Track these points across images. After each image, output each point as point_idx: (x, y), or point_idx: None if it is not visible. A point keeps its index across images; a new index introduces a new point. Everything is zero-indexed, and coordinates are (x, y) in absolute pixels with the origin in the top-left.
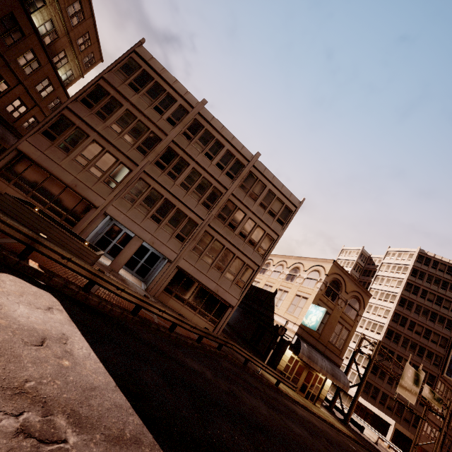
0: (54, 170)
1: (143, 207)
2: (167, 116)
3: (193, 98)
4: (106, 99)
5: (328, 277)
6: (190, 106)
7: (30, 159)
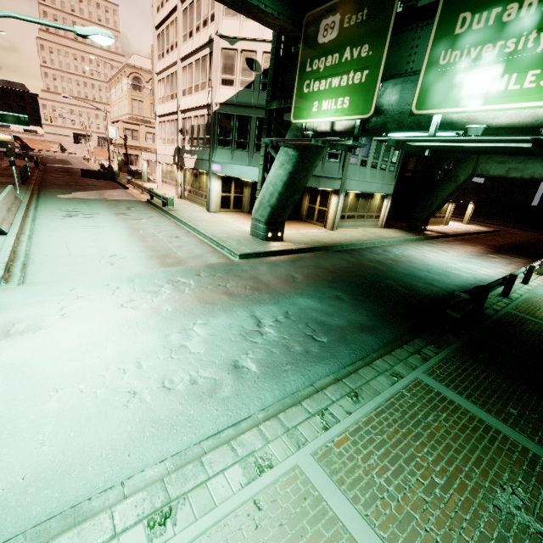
0: None
1: None
2: None
3: None
4: None
5: None
6: None
7: None
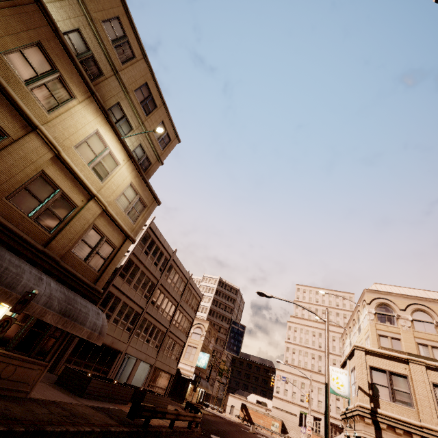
0: None
1: (142, 337)
2: (159, 266)
3: (171, 249)
4: (132, 267)
5: (206, 332)
6: (169, 255)
7: None
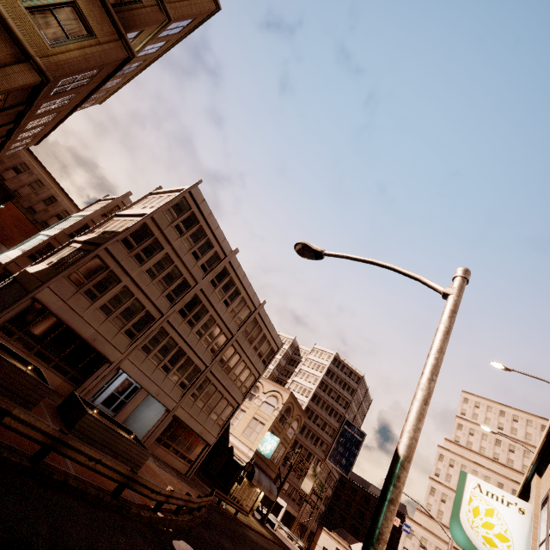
0: (74, 323)
1: (156, 358)
2: (201, 262)
3: (228, 246)
4: (149, 240)
5: (284, 406)
6: (223, 253)
7: (44, 307)
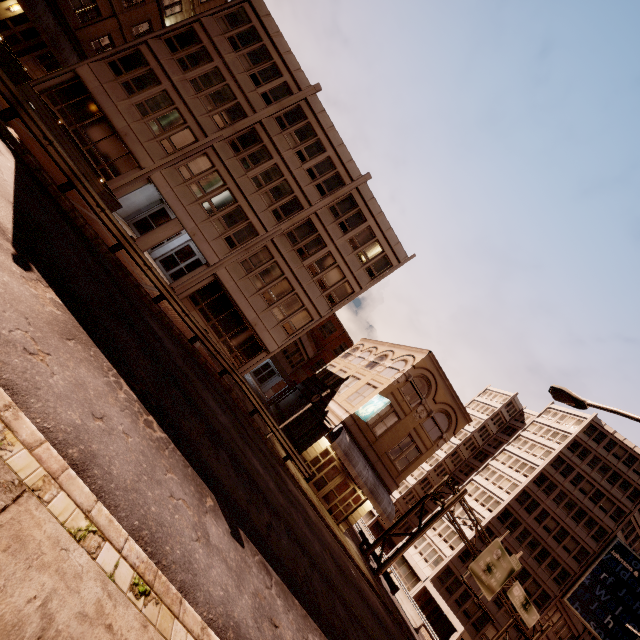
0: (108, 109)
1: (196, 189)
2: (263, 90)
3: (304, 79)
4: (195, 47)
5: (413, 370)
6: (297, 88)
7: (85, 88)
